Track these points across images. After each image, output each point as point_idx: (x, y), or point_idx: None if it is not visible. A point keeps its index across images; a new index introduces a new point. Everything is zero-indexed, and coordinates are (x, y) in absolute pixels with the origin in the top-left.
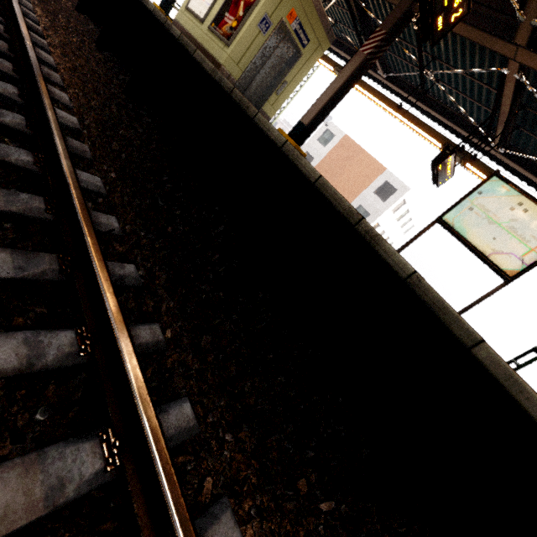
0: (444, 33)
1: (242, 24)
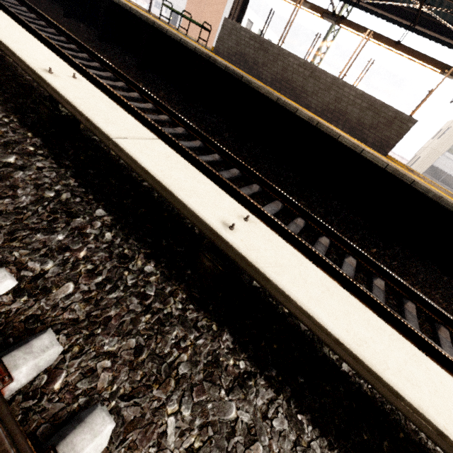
0: None
1: None
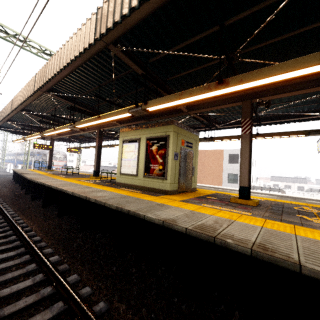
0: None
1: (166, 165)
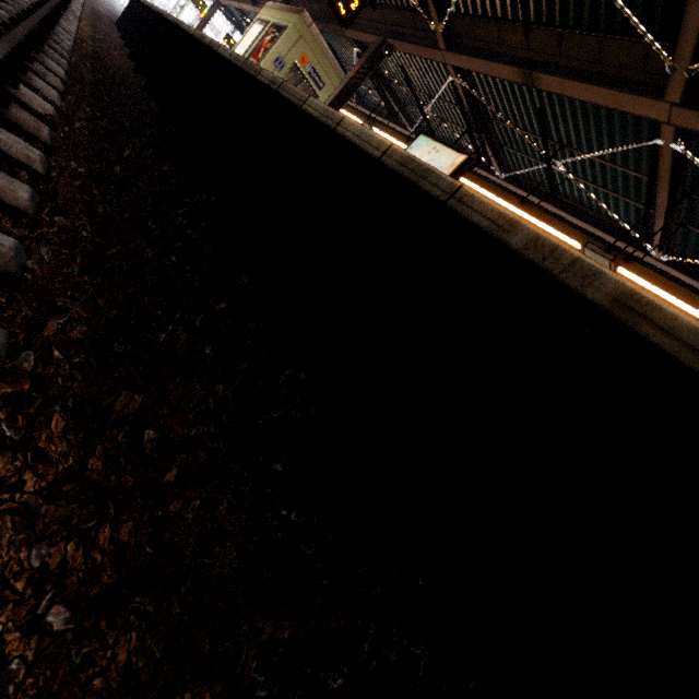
0: (351, 20)
1: (259, 62)
